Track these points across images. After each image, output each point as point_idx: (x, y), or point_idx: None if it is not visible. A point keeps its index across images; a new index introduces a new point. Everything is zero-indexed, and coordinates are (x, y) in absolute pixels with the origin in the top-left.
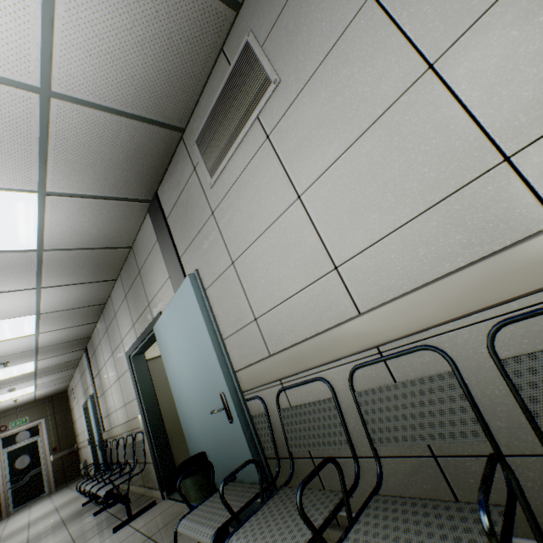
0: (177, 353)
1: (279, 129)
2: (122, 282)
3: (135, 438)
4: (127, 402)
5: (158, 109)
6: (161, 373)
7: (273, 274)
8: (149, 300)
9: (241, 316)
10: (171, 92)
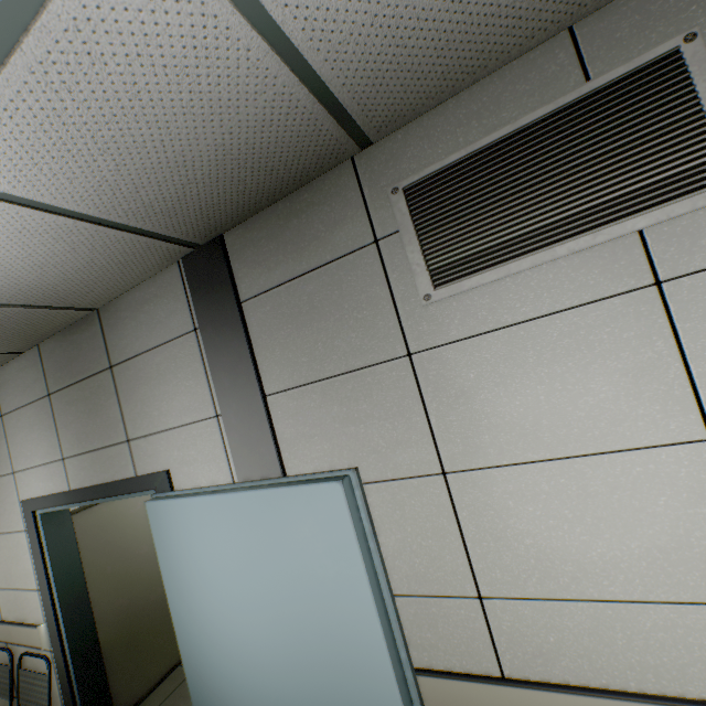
0: (228, 590)
1: (704, 283)
2: (43, 363)
3: (20, 661)
4: (4, 586)
5: (368, 86)
6: (98, 536)
7: (569, 542)
8: (132, 434)
9: (435, 576)
10: (425, 62)
